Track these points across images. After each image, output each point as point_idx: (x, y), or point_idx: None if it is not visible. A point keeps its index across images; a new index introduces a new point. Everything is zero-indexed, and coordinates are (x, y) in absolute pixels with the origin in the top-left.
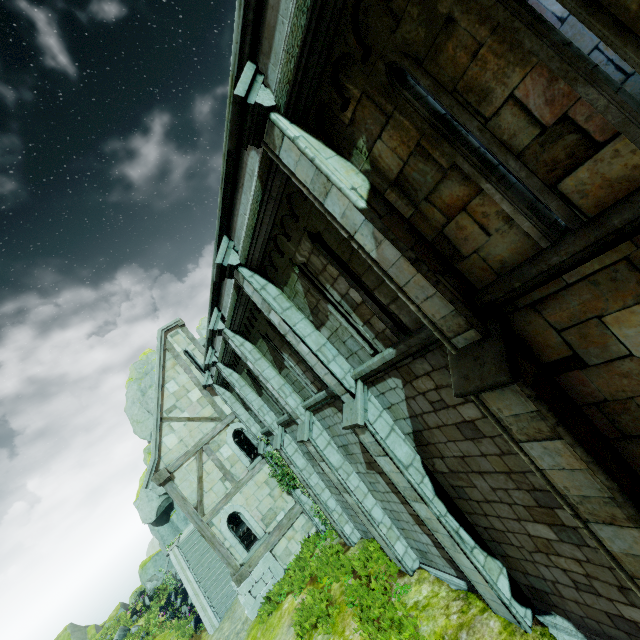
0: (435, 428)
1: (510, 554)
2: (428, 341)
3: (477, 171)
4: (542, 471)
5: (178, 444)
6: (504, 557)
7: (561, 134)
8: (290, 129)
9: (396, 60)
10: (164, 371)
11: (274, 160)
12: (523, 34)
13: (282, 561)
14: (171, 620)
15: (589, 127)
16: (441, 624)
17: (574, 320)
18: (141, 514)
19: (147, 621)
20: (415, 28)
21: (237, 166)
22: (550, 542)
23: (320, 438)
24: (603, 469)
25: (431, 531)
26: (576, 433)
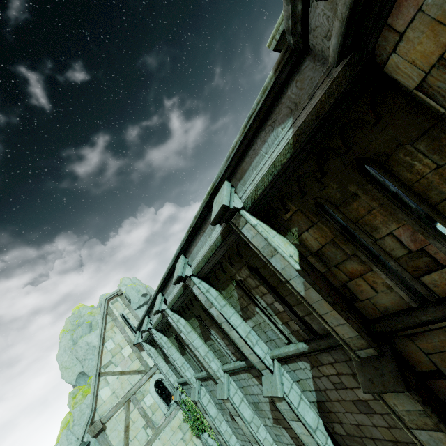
0: (336, 401)
1: None
2: (333, 344)
3: (370, 261)
4: None
5: (111, 396)
6: None
7: (421, 256)
8: (251, 219)
9: (322, 202)
10: (104, 332)
11: (234, 228)
12: (398, 211)
13: None
14: None
15: (436, 257)
16: None
17: (436, 349)
18: None
19: None
20: (334, 192)
21: (202, 222)
22: None
23: (236, 396)
24: None
25: None
26: None
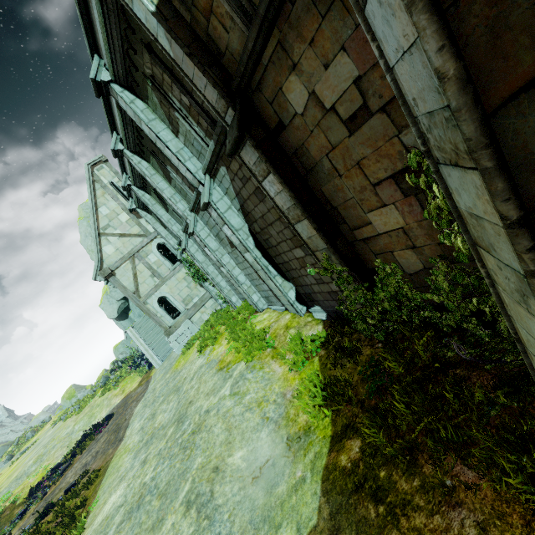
0: (247, 199)
1: (294, 276)
2: (225, 129)
3: None
4: (273, 199)
5: (115, 252)
6: (293, 280)
7: None
8: None
9: None
10: (96, 198)
11: None
12: None
13: (197, 325)
14: (135, 369)
15: None
16: (265, 324)
17: (274, 94)
18: (106, 313)
19: (121, 373)
20: None
21: None
22: (303, 259)
23: (202, 231)
24: (289, 187)
25: (256, 271)
26: (281, 170)
